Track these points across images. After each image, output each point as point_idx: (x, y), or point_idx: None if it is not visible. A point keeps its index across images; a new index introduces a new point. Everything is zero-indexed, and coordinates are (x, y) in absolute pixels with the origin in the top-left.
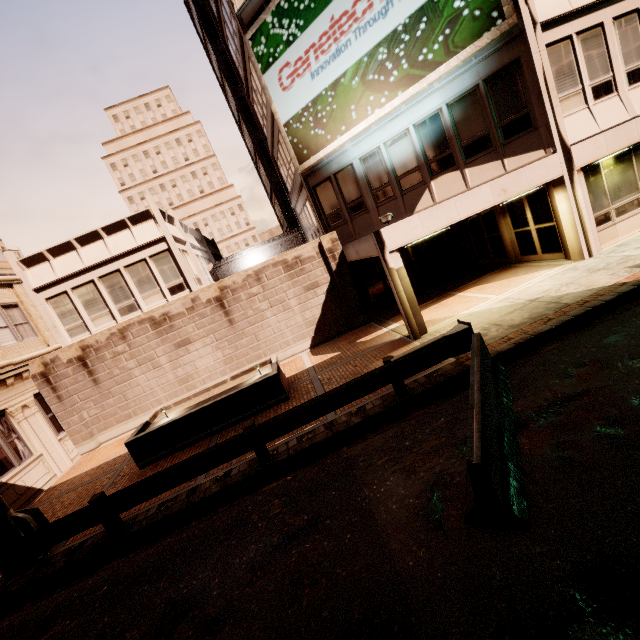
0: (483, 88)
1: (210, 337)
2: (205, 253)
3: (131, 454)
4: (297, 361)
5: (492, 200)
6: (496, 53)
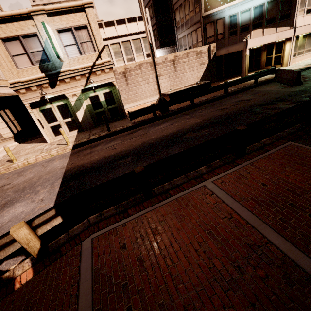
0: None
1: (167, 75)
2: None
3: (169, 98)
4: None
5: (275, 39)
6: None
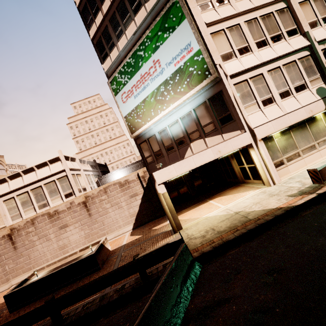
0: (208, 102)
1: (78, 223)
2: (96, 172)
3: (6, 303)
4: (122, 238)
5: (213, 156)
6: (211, 88)
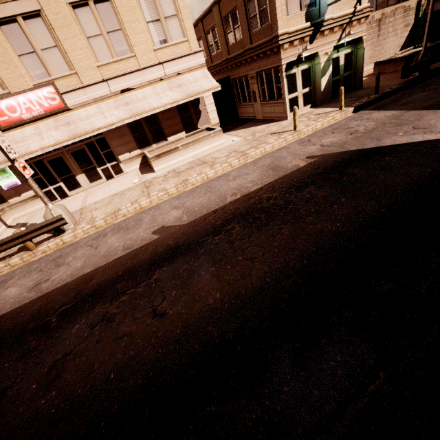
0: None
1: (370, 42)
2: None
3: (404, 62)
4: None
5: None
6: None
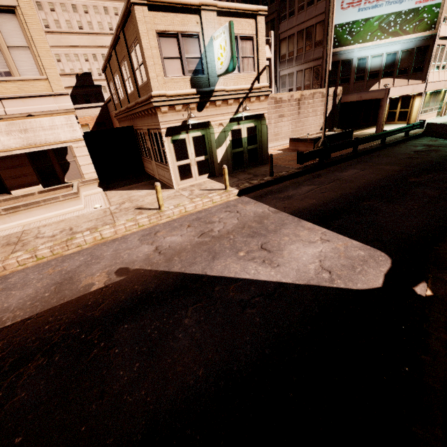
0: (415, 50)
1: (290, 117)
2: None
3: (313, 144)
4: None
5: (410, 92)
6: (424, 40)
